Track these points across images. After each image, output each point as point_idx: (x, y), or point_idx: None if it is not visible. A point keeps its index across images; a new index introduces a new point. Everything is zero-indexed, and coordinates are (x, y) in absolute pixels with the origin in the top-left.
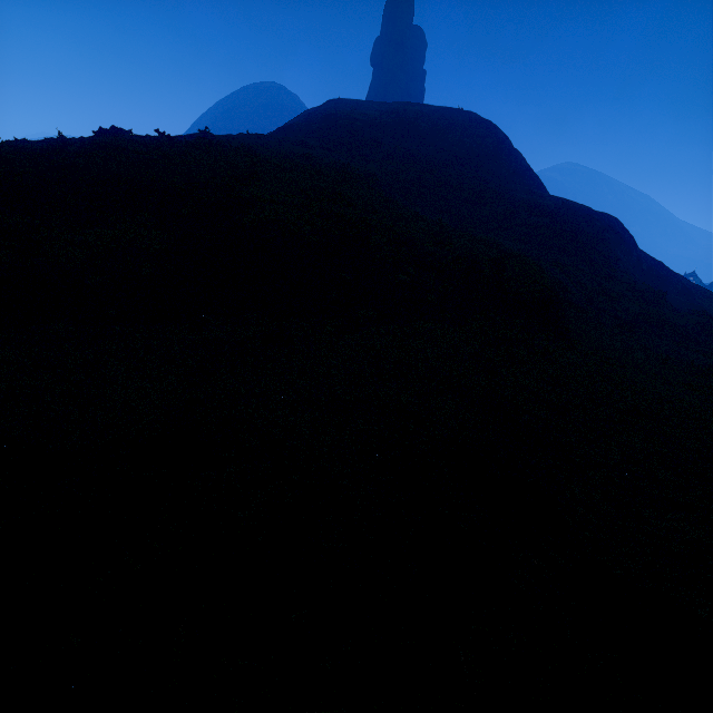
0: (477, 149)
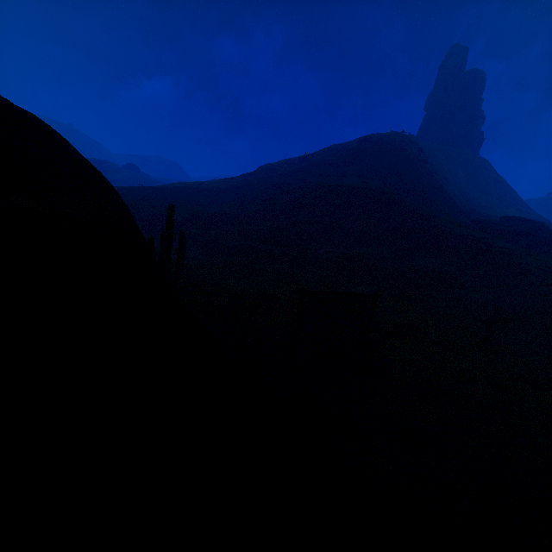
0: (325, 160)
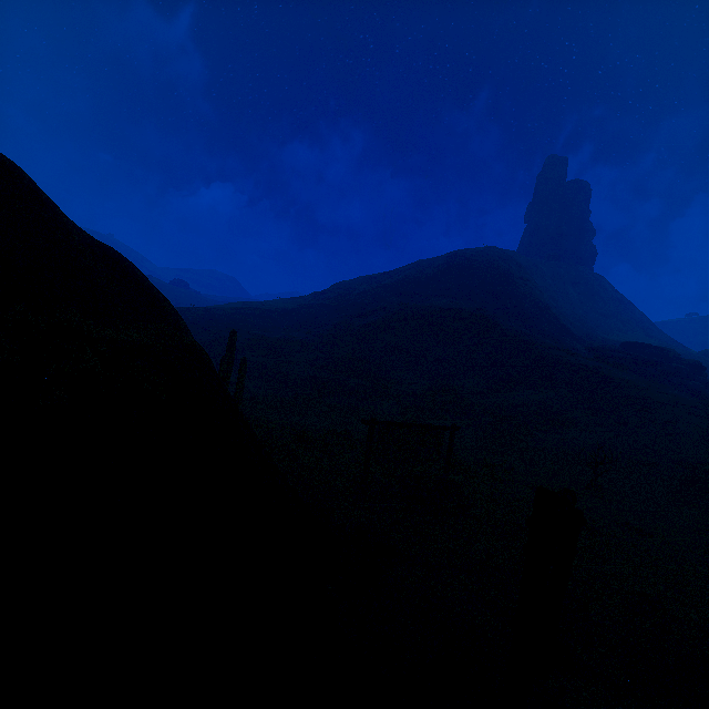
0: (410, 278)
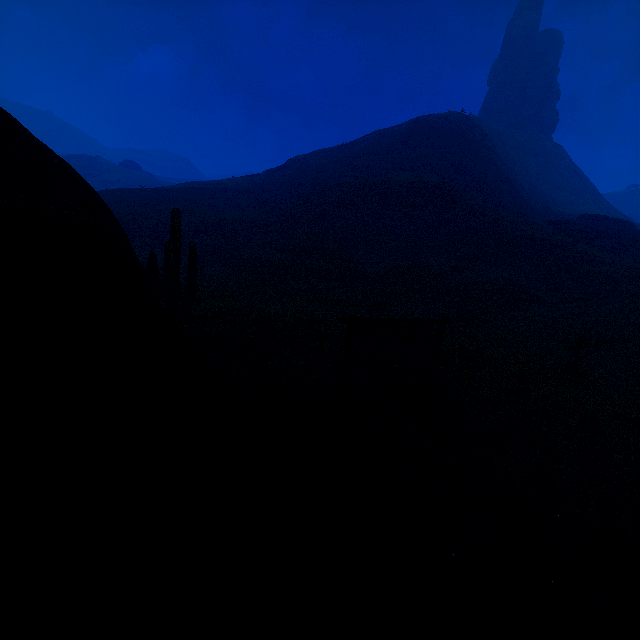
0: (369, 150)
